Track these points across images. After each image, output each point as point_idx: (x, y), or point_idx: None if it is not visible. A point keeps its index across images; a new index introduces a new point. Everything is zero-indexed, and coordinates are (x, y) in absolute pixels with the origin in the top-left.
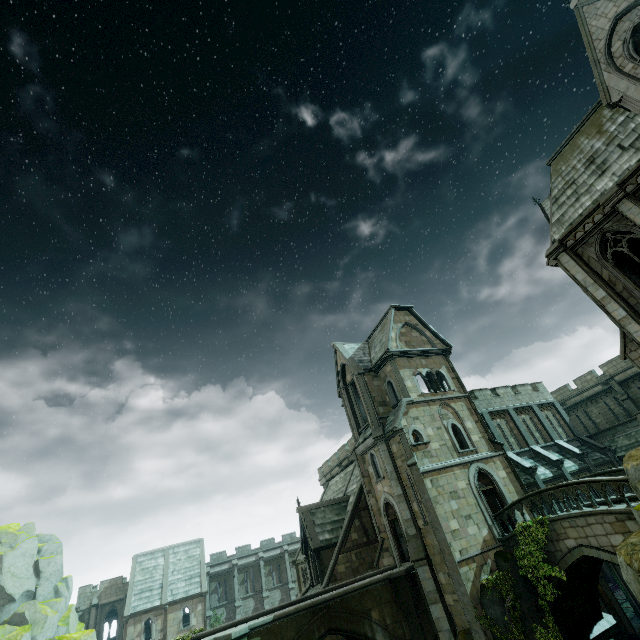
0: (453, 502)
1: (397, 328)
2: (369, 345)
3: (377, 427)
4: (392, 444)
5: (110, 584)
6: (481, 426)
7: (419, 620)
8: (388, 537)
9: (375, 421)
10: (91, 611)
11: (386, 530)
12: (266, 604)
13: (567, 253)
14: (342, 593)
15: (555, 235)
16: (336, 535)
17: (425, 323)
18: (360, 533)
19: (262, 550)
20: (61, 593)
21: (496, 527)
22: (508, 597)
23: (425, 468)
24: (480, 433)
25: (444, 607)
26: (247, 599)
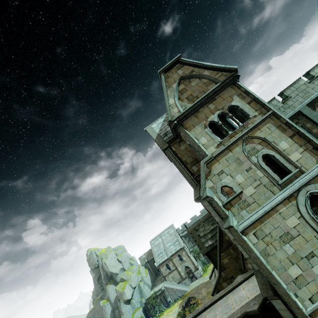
0: (287, 247)
1: (173, 91)
2: None
3: (196, 187)
4: None
5: (148, 253)
6: (299, 138)
7: None
8: None
9: (192, 182)
10: (147, 264)
11: None
12: None
13: None
14: None
15: None
16: (215, 240)
17: (198, 64)
18: None
19: (201, 217)
20: (132, 264)
21: None
22: None
23: (244, 223)
24: (300, 147)
25: None
26: None
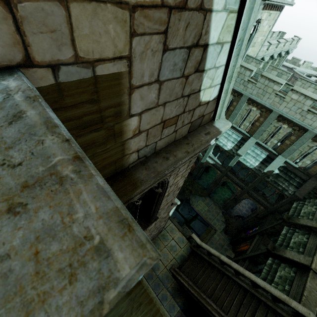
0: None
1: None
2: None
3: None
4: None
5: None
6: None
7: None
8: None
9: None
10: None
11: None
12: None
13: None
14: None
15: None
16: None
17: None
18: None
19: None
20: None
21: None
22: None
23: None
24: None
25: None
26: None
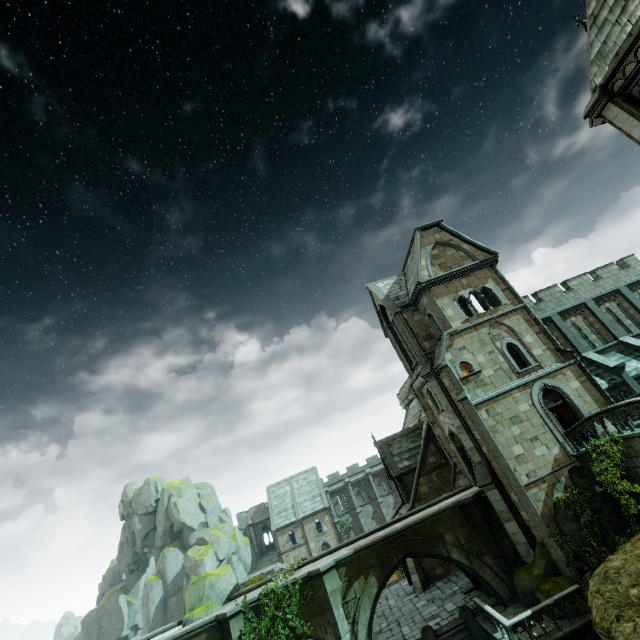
0: (515, 427)
1: (427, 253)
2: (405, 275)
3: (425, 364)
4: (443, 378)
5: (256, 509)
6: (544, 337)
7: (494, 537)
8: (459, 461)
9: (422, 358)
10: (250, 529)
11: (456, 455)
12: (382, 507)
13: (614, 103)
14: (413, 524)
15: (596, 78)
16: (414, 461)
17: (460, 235)
18: (437, 456)
19: (368, 467)
20: (224, 520)
21: (569, 443)
22: (584, 514)
23: (478, 399)
24: (543, 345)
25: (518, 524)
26: (365, 506)
